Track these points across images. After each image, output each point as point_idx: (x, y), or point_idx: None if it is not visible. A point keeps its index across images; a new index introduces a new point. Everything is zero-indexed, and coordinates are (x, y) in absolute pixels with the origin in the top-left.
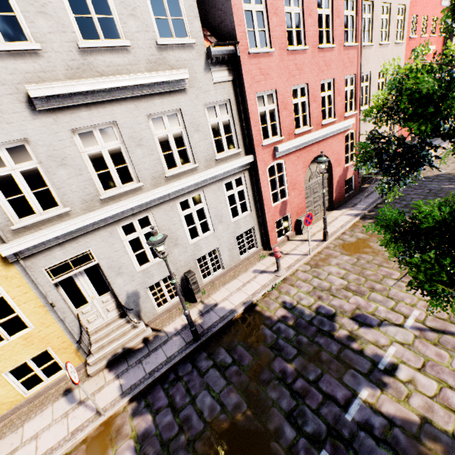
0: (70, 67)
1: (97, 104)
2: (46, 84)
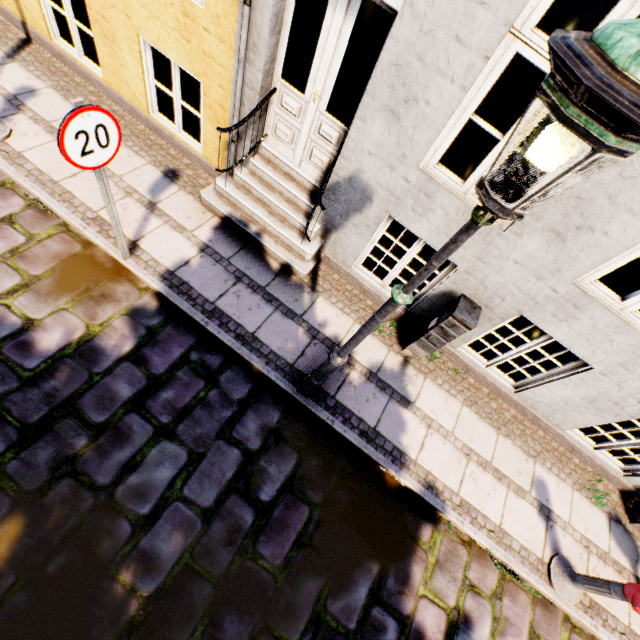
0: None
1: None
2: None
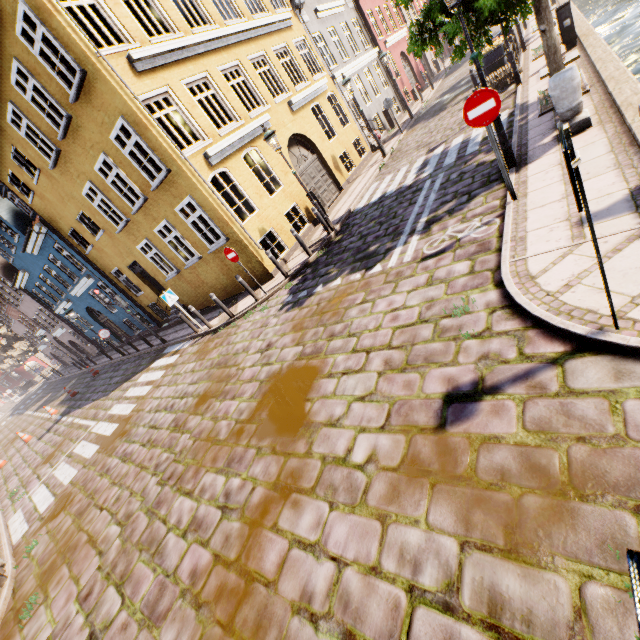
0: (317, 2)
1: (327, 18)
2: (319, 6)
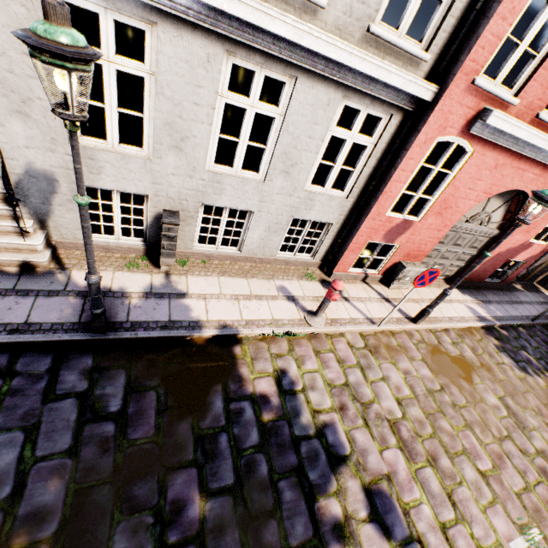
0: None
1: None
2: None
